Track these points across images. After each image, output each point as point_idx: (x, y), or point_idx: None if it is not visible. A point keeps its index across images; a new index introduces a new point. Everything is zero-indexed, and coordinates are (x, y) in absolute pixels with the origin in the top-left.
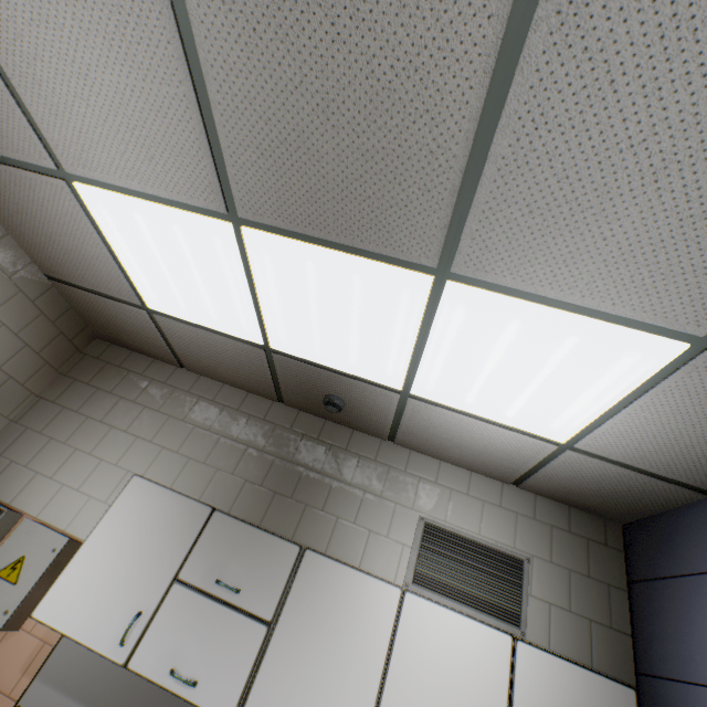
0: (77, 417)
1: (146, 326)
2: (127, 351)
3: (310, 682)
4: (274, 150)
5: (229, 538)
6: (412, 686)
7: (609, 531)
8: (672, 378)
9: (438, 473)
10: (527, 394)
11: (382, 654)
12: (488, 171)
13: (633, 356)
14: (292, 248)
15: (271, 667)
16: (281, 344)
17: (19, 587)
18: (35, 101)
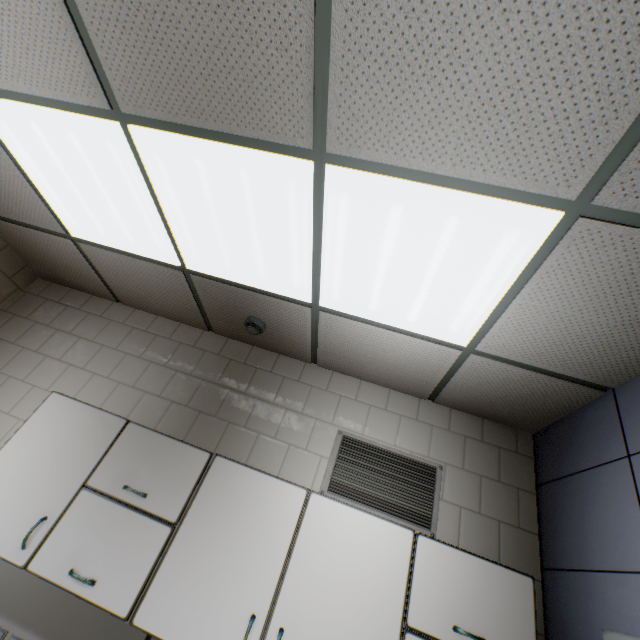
0: (14, 348)
1: (76, 258)
2: (67, 289)
3: (210, 578)
4: (133, 21)
5: (141, 447)
6: (311, 580)
7: (520, 440)
8: (553, 256)
9: (358, 391)
10: (423, 293)
11: (284, 551)
12: (337, 15)
13: (513, 233)
14: (178, 144)
15: (171, 566)
16: (195, 262)
17: None
18: None
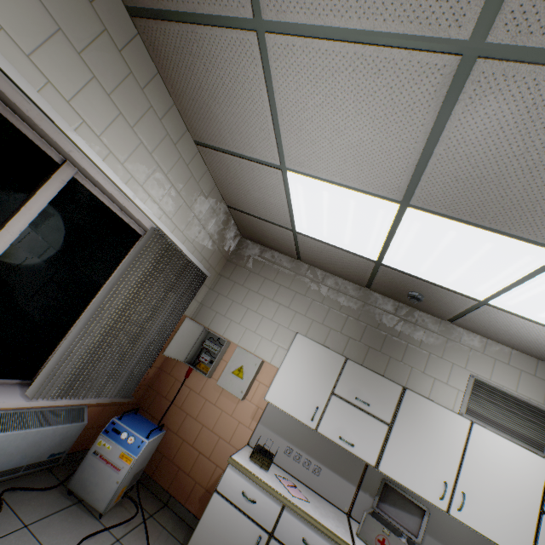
0: (243, 288)
1: (286, 238)
2: (261, 247)
3: (416, 457)
4: (468, 180)
5: (358, 376)
6: (478, 472)
7: None
8: None
9: (484, 347)
10: None
11: (459, 453)
12: None
13: None
14: (443, 223)
15: (392, 446)
16: (392, 263)
17: (244, 380)
18: (290, 136)
